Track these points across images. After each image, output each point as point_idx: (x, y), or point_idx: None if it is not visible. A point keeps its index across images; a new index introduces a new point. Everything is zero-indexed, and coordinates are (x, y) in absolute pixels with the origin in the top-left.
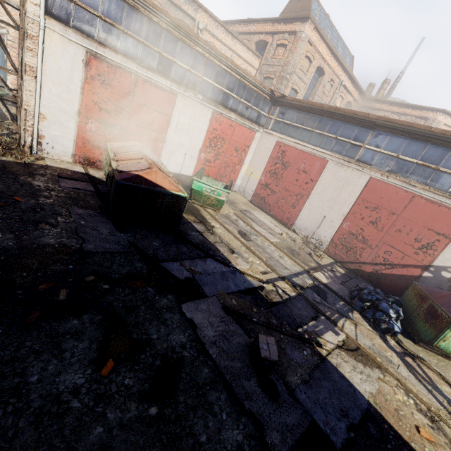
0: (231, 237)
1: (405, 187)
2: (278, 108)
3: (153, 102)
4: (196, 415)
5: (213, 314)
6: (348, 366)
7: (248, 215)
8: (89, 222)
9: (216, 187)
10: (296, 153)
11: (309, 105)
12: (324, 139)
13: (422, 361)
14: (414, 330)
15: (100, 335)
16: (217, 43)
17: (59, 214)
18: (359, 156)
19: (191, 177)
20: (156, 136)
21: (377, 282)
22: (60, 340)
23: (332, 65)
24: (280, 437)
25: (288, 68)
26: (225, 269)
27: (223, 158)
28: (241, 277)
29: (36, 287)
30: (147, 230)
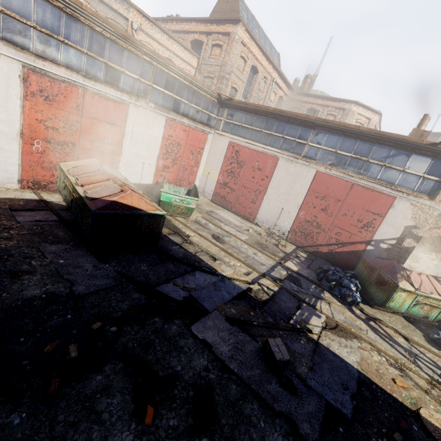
0: (208, 243)
1: (345, 178)
2: (226, 110)
3: (105, 115)
4: (240, 432)
5: (221, 329)
6: (335, 343)
7: (214, 216)
8: (68, 259)
9: (185, 196)
10: (249, 152)
11: (255, 107)
12: (273, 139)
13: (381, 321)
14: (369, 297)
15: (129, 384)
16: (153, 43)
17: (31, 257)
18: (304, 152)
19: (151, 185)
20: (111, 149)
21: (333, 259)
22: (91, 403)
23: (264, 63)
24: (310, 426)
25: (226, 68)
26: (214, 279)
27: (180, 163)
28: (230, 284)
29: (41, 351)
30: (129, 254)
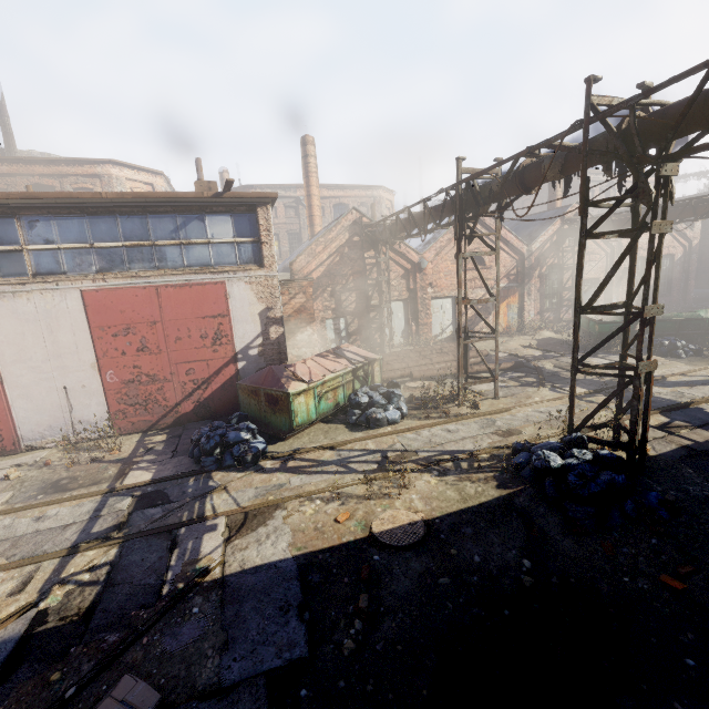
0: None
1: (139, 283)
2: None
3: None
4: None
5: None
6: (252, 548)
7: None
8: None
9: None
10: None
11: None
12: None
13: (300, 451)
14: (275, 429)
15: None
16: None
17: None
18: (31, 267)
19: None
20: None
21: (210, 412)
22: None
23: None
24: None
25: None
26: None
27: None
28: None
29: None
30: None
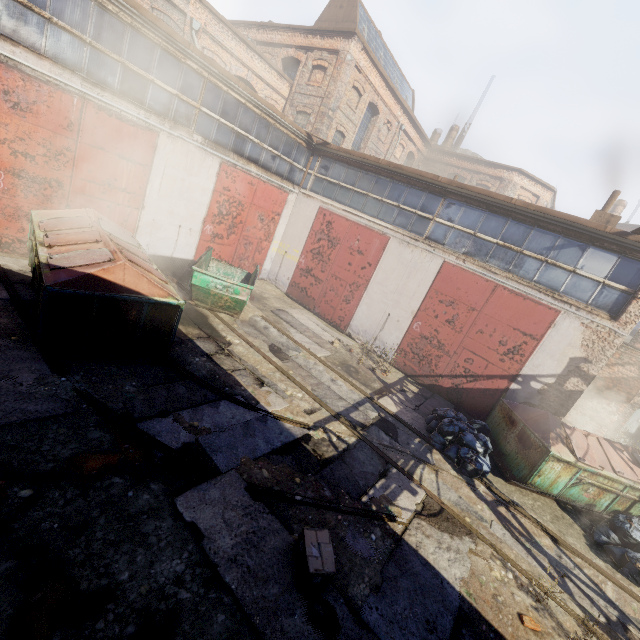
0: (258, 357)
1: (485, 275)
2: (319, 159)
3: (118, 144)
4: None
5: (232, 504)
6: (431, 542)
7: (283, 317)
8: None
9: (231, 281)
10: (347, 225)
11: (360, 158)
12: (383, 208)
13: (517, 507)
14: (505, 465)
15: (8, 605)
16: (224, 54)
17: None
18: (428, 232)
19: (192, 261)
20: (126, 198)
21: (458, 400)
22: None
23: (389, 101)
24: None
25: (330, 101)
26: (249, 416)
27: (241, 232)
28: (275, 426)
29: None
30: (114, 363)
